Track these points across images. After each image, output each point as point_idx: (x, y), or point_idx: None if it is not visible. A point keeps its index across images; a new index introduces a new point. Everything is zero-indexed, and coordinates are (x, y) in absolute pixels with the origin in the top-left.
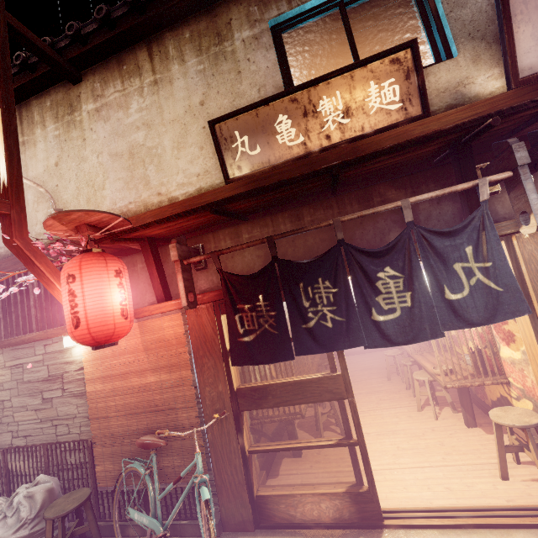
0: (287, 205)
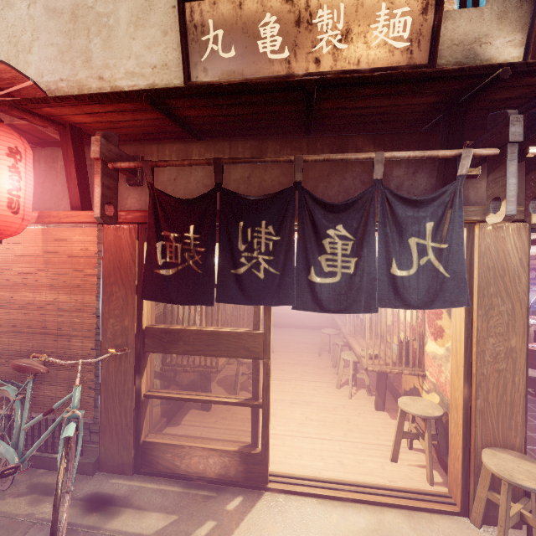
0: (254, 137)
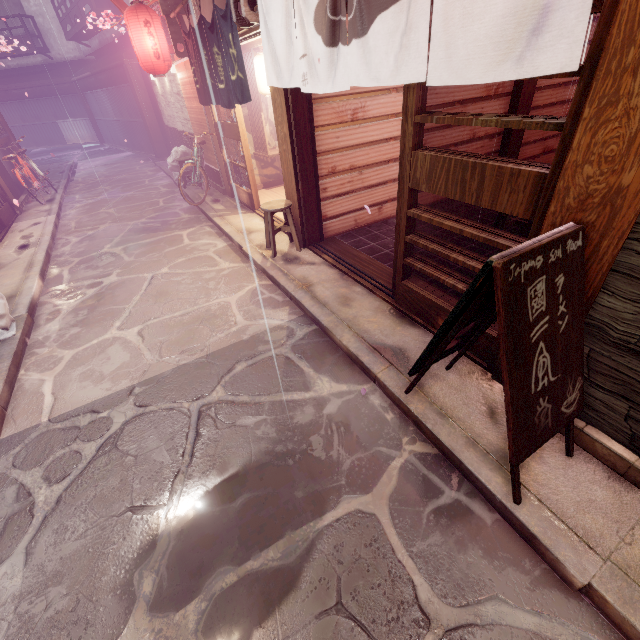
0: None
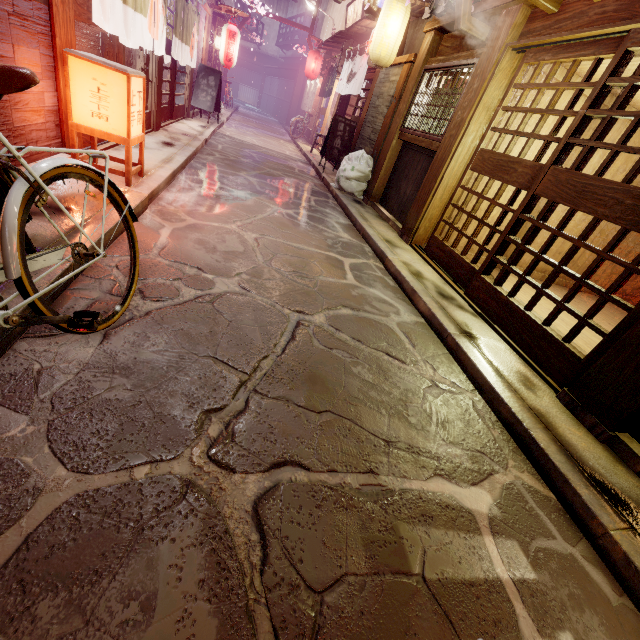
0: None
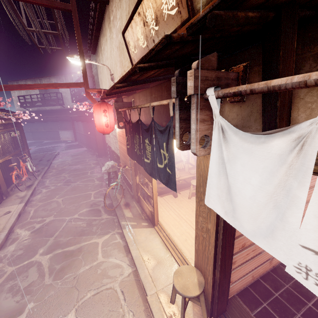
0: (159, 81)
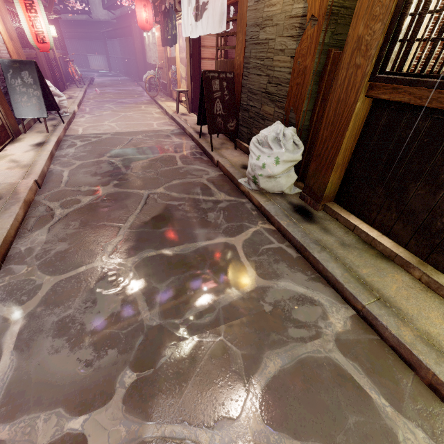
0: None
